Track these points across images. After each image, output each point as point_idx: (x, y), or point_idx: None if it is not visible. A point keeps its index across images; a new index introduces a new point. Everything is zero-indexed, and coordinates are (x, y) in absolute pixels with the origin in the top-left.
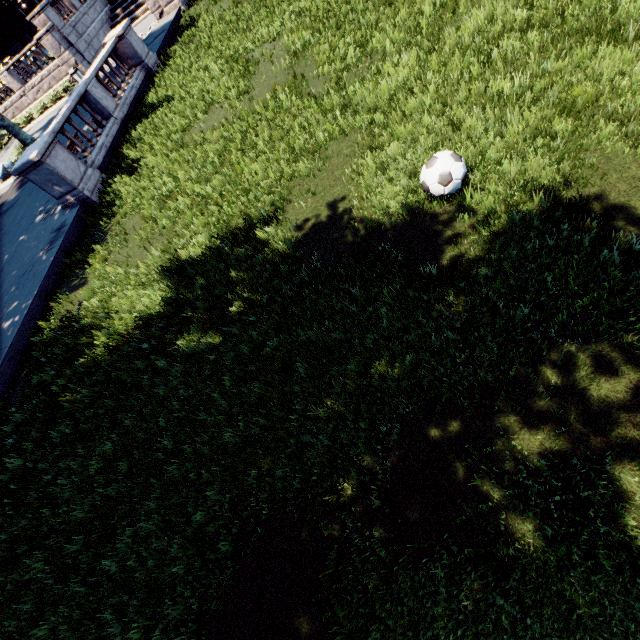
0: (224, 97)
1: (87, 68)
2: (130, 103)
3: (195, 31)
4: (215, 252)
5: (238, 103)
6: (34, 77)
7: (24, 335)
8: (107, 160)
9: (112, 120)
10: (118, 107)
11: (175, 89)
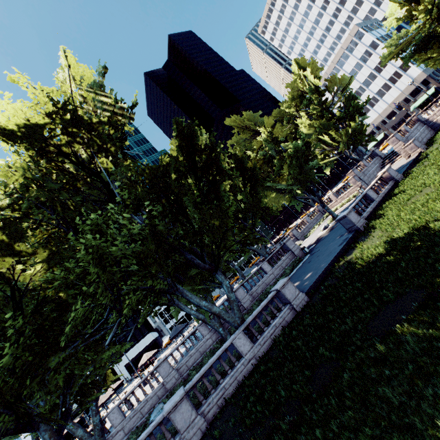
0: (432, 183)
1: (365, 186)
2: (384, 195)
3: (426, 159)
4: (409, 234)
5: (437, 184)
6: (342, 194)
7: (328, 267)
8: (369, 216)
9: (374, 202)
10: (378, 197)
11: (407, 185)
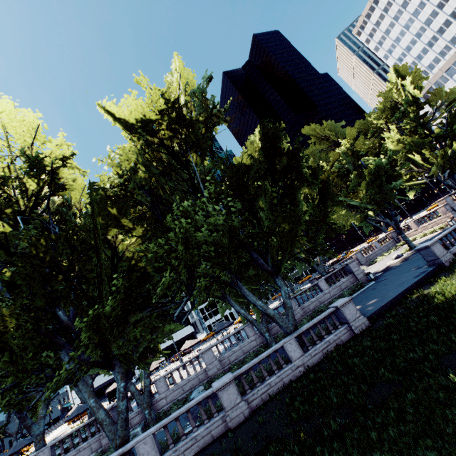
0: None
1: None
2: None
3: None
4: None
5: None
6: (425, 223)
7: (398, 297)
8: None
9: None
10: None
11: None
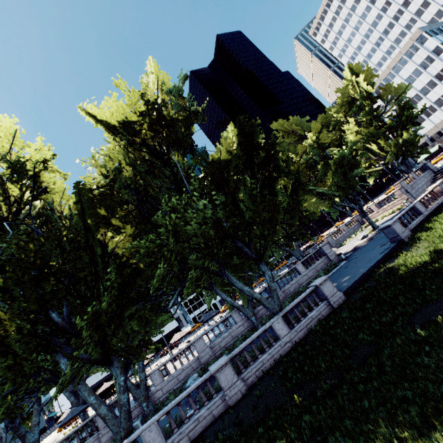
0: None
1: (412, 200)
2: (433, 209)
3: None
4: None
5: None
6: (384, 206)
7: (367, 272)
8: (414, 228)
9: (421, 215)
10: (426, 211)
11: None
